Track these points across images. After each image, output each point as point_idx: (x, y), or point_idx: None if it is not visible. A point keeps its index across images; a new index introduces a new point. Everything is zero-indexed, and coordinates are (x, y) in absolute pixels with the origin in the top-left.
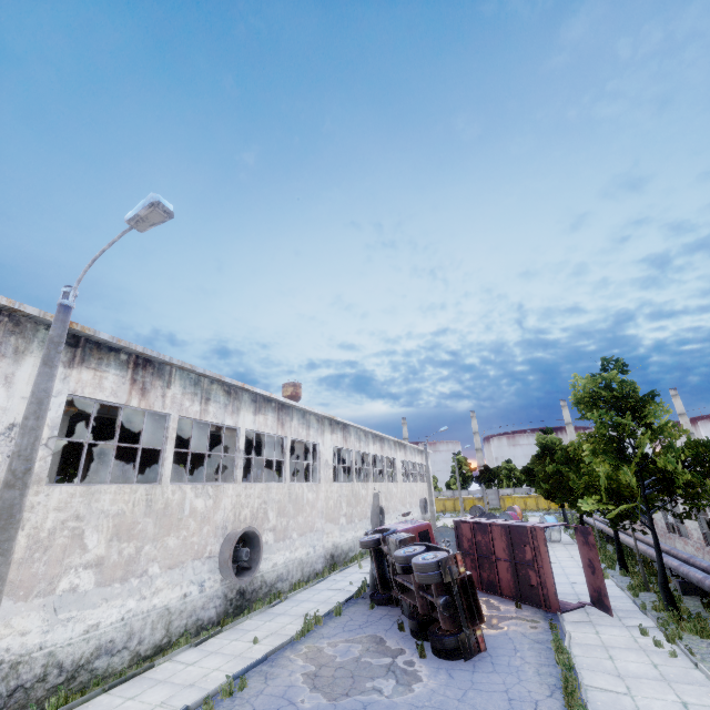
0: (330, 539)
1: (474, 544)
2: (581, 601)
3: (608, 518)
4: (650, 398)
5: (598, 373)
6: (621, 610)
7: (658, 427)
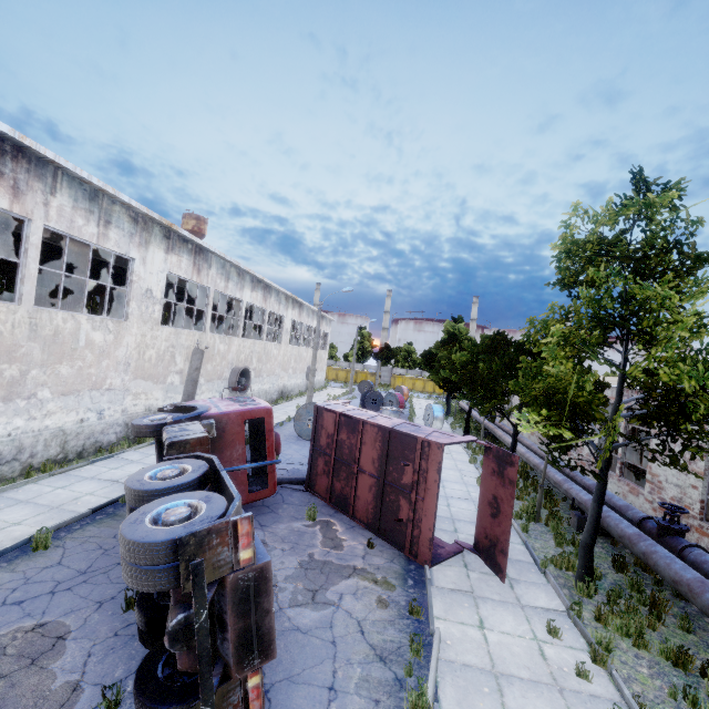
0: (141, 402)
1: (334, 443)
2: (461, 542)
3: (547, 445)
4: (701, 263)
5: (624, 204)
6: (511, 561)
7: (696, 315)
